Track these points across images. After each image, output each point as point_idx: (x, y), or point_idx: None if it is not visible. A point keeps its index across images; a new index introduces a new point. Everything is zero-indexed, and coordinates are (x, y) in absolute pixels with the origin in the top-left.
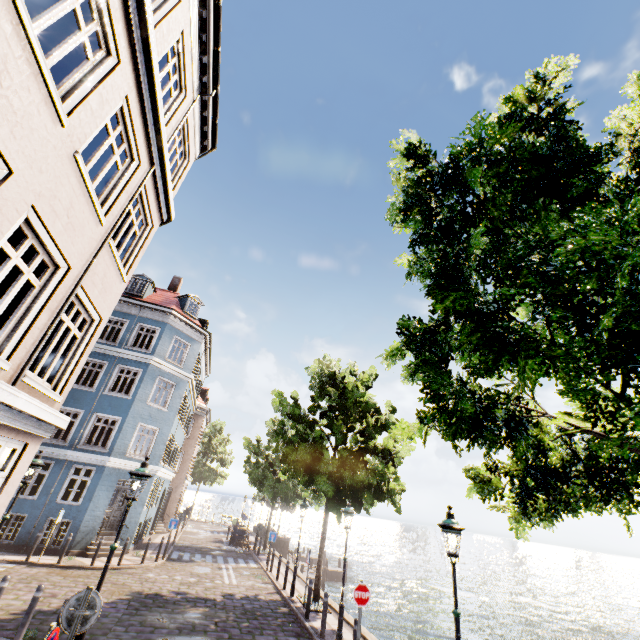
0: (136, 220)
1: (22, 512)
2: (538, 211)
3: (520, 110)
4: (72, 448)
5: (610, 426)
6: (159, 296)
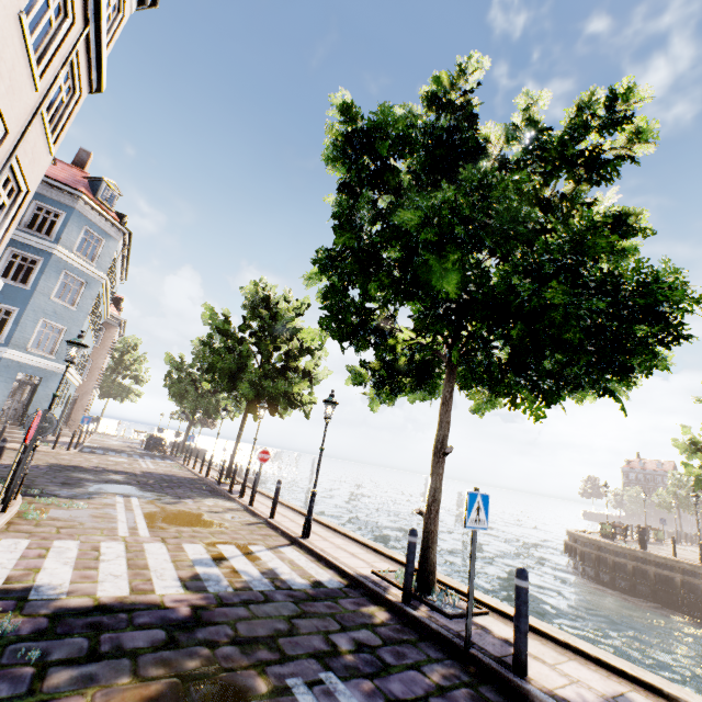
0: (64, 85)
1: None
2: (442, 183)
3: (445, 92)
4: None
5: (430, 340)
6: (61, 171)
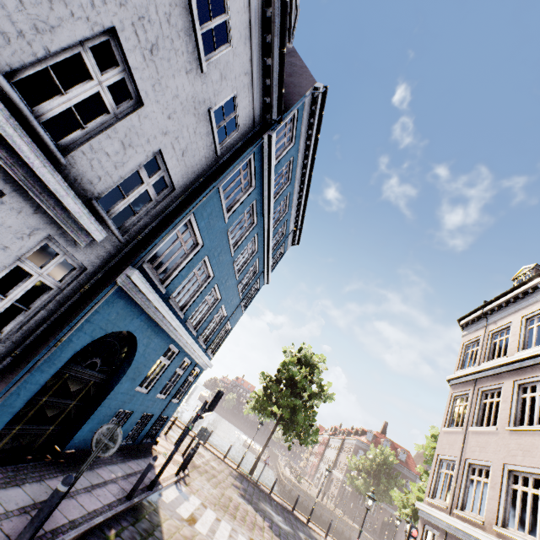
0: None
1: (153, 412)
2: None
3: None
4: (205, 352)
5: None
6: None
